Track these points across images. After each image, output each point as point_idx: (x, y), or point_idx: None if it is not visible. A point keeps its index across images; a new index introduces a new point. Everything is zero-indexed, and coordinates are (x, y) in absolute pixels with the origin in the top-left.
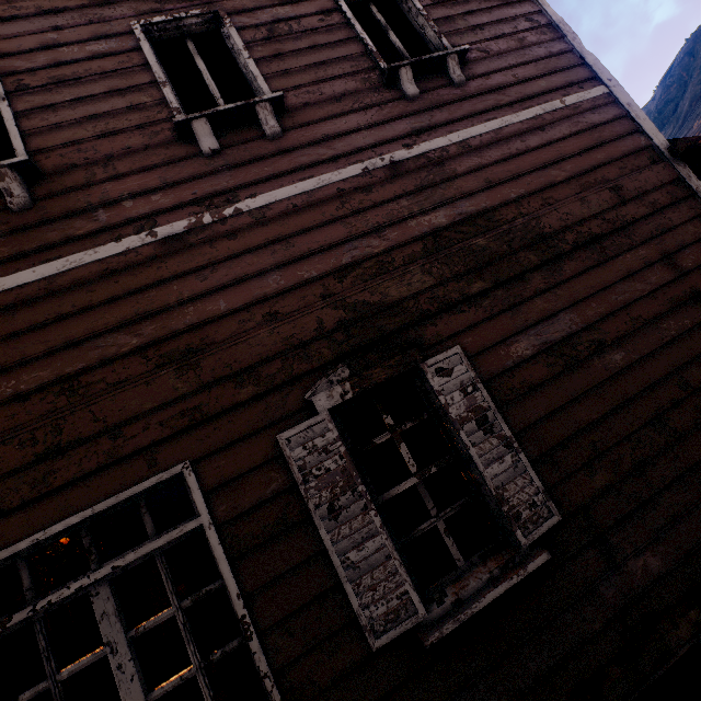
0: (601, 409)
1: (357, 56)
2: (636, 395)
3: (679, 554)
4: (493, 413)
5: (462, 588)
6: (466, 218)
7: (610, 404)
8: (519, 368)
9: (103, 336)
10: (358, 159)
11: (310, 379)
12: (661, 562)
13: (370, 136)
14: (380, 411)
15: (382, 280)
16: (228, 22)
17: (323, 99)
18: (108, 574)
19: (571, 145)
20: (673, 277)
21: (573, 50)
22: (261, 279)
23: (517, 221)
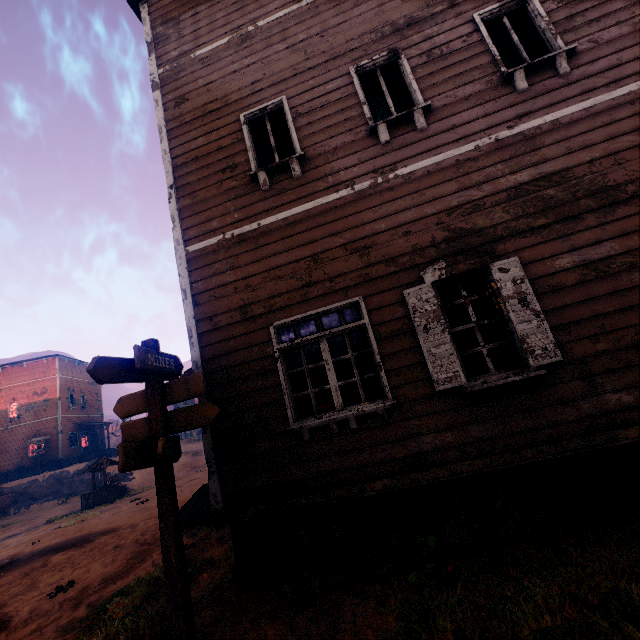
0: (617, 306)
1: (485, 64)
2: None
3: None
4: (531, 297)
5: (489, 378)
6: (543, 176)
7: (626, 304)
8: (559, 274)
9: (328, 238)
10: (473, 139)
11: (423, 267)
12: (632, 400)
13: (484, 123)
14: (460, 288)
15: (475, 216)
16: (403, 57)
17: (456, 100)
18: (327, 335)
19: None
20: None
21: None
22: (404, 213)
23: (586, 178)
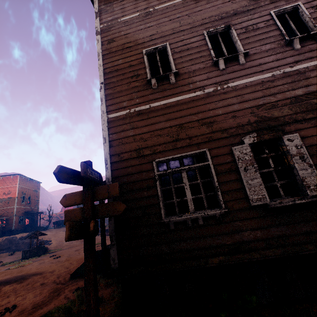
0: None
1: (277, 35)
2: None
3: None
4: (306, 156)
5: (283, 200)
6: (310, 92)
7: None
8: None
9: (189, 116)
10: (270, 71)
11: (243, 135)
12: None
13: (277, 63)
14: (264, 148)
15: (272, 110)
16: (232, 28)
17: (261, 51)
18: (186, 168)
19: None
20: None
21: None
22: (232, 106)
23: None
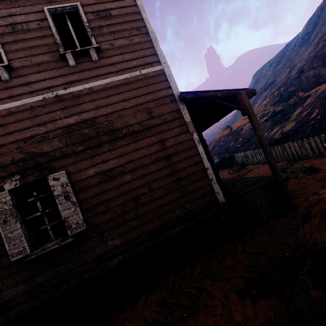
0: (115, 194)
1: (52, 44)
2: (131, 190)
3: (127, 240)
4: (72, 194)
5: (46, 246)
6: (82, 121)
7: (119, 193)
8: (89, 179)
9: None
10: (42, 93)
11: (6, 178)
12: (119, 242)
13: (50, 83)
14: (32, 190)
15: (42, 144)
16: None
17: (32, 64)
18: None
19: (138, 92)
20: (161, 149)
21: (154, 47)
22: None
23: (105, 123)
